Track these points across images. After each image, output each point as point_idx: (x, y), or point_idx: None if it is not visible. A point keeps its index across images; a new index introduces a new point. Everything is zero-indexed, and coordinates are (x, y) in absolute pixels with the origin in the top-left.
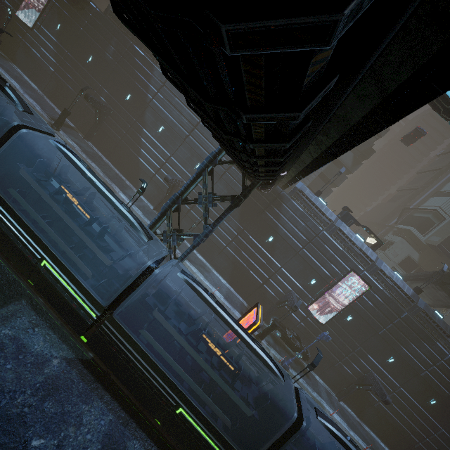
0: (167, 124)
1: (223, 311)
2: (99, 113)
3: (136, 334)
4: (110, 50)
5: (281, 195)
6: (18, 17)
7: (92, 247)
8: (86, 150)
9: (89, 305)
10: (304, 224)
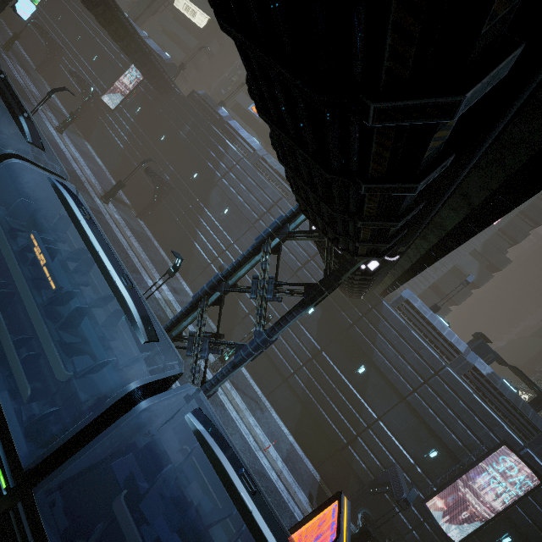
0: (235, 206)
1: (265, 524)
2: (159, 190)
3: (83, 540)
4: (185, 129)
5: (379, 304)
6: (103, 100)
7: (45, 341)
8: (134, 228)
9: (2, 460)
10: (414, 352)
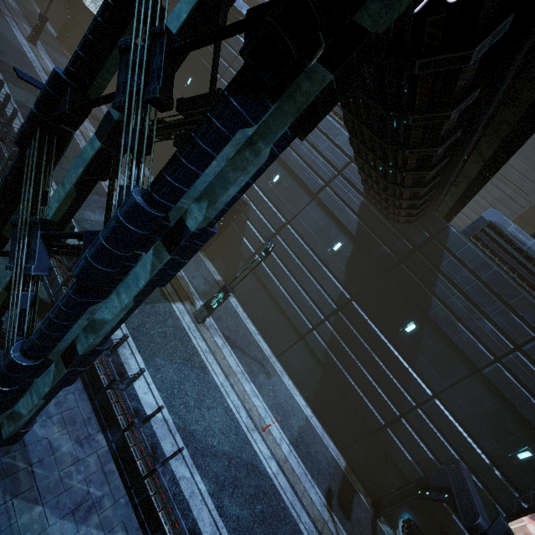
0: None
1: None
2: None
3: None
4: None
5: (443, 232)
6: (84, 4)
7: None
8: None
9: None
10: (501, 303)
